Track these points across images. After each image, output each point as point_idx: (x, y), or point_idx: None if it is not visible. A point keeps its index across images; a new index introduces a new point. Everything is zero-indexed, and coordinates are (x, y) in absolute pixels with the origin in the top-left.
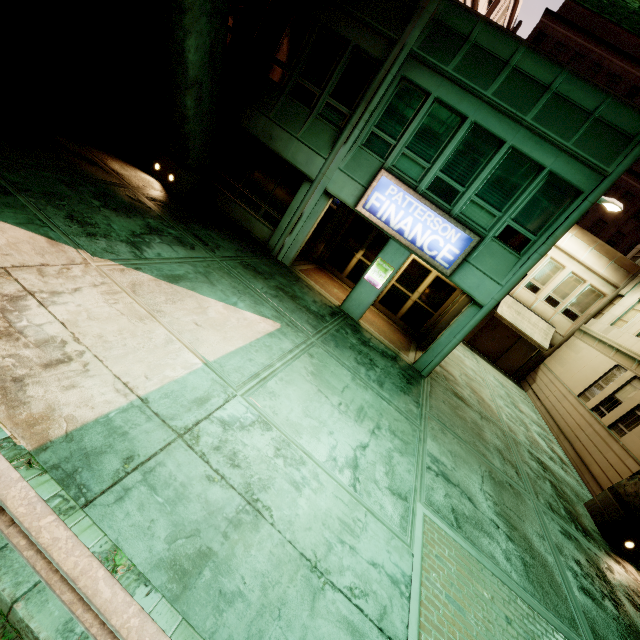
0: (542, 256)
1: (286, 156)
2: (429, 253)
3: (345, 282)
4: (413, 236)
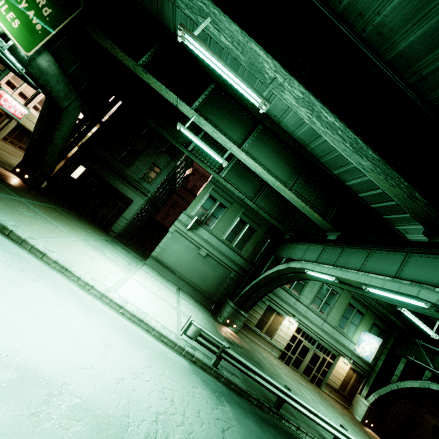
0: (3, 78)
1: None
2: None
3: None
4: None
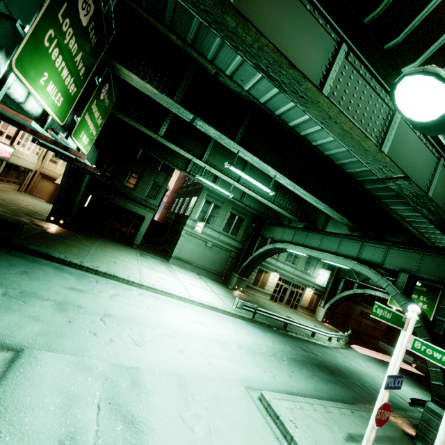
0: None
1: None
2: None
3: None
4: None
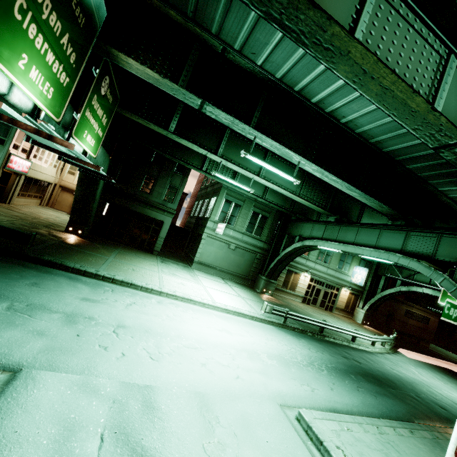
0: (10, 145)
1: None
2: None
3: None
4: None
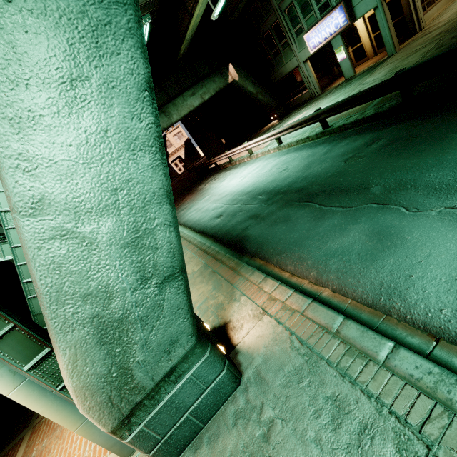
0: None
1: (288, 71)
2: (338, 29)
3: (358, 65)
4: (329, 34)
